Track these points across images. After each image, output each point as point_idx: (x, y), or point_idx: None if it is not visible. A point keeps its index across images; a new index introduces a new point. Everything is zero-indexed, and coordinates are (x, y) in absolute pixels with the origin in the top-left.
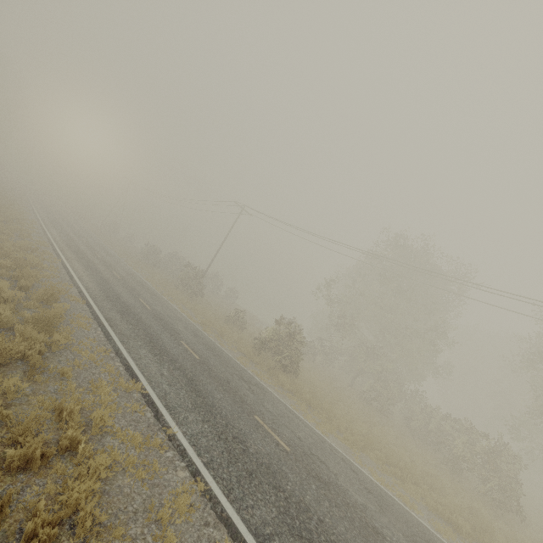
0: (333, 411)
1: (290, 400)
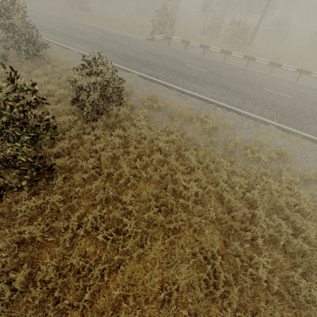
0: (105, 18)
1: (81, 20)
